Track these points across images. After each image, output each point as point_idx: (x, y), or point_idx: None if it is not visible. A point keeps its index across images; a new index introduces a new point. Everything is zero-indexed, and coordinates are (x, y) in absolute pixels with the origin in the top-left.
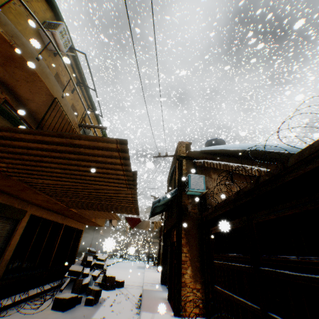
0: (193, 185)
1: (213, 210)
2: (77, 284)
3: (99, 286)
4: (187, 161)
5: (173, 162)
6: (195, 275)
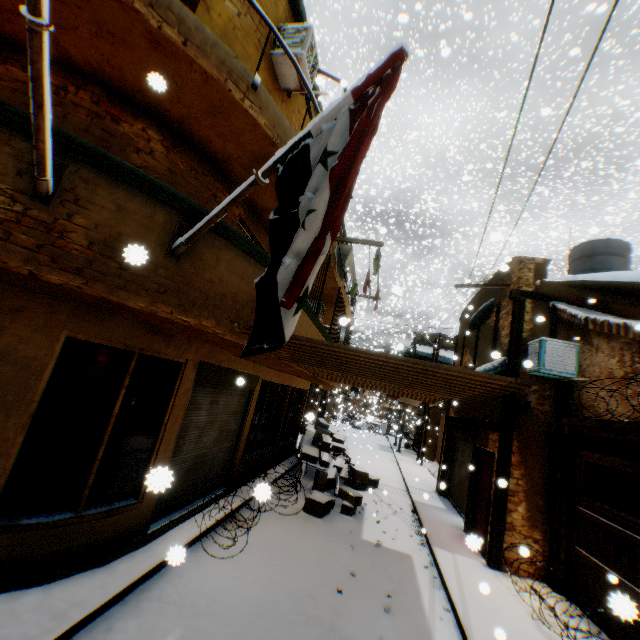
0: (549, 363)
1: (598, 427)
2: (321, 479)
3: (341, 480)
4: (535, 303)
5: (489, 290)
6: (532, 517)
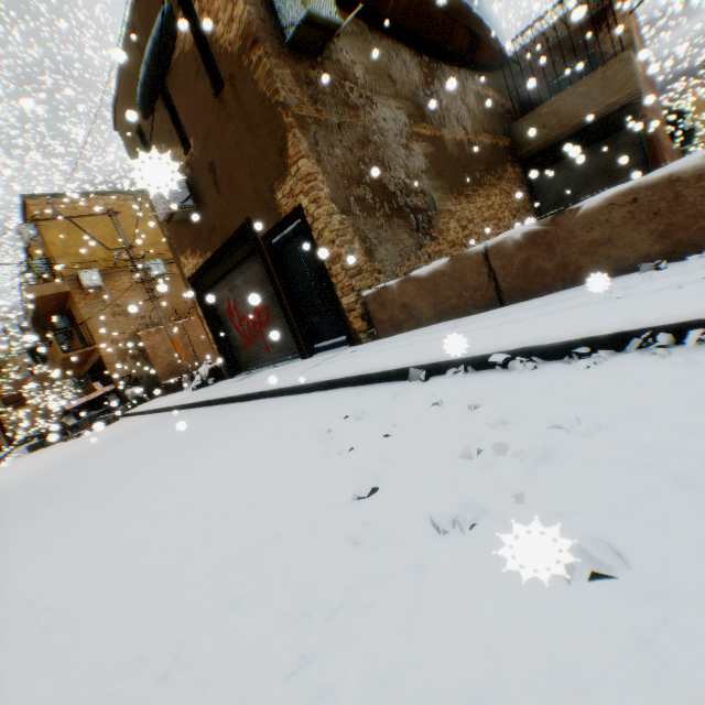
0: None
1: None
2: None
3: None
4: None
5: None
6: None
